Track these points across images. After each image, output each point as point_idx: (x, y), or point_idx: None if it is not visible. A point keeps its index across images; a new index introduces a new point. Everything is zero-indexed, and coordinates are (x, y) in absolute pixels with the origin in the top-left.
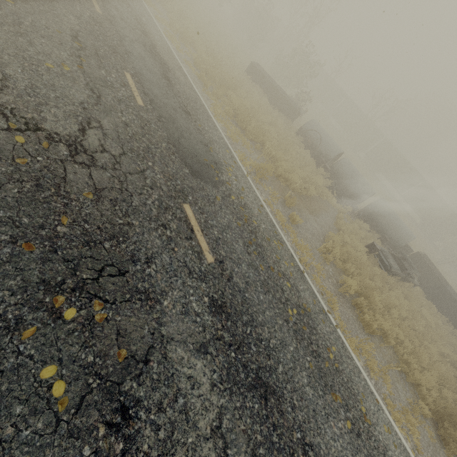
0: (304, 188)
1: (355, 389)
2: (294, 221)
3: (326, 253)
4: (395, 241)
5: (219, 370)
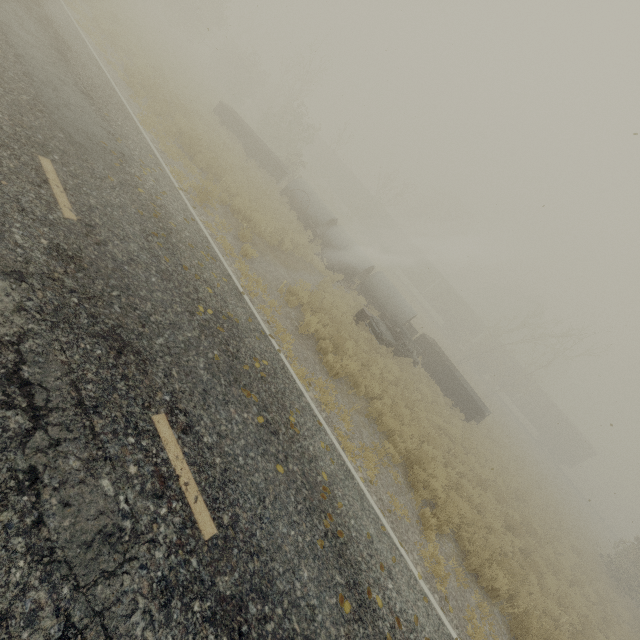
0: (280, 243)
1: (288, 403)
2: (246, 253)
3: (288, 295)
4: (396, 318)
5: (40, 303)
